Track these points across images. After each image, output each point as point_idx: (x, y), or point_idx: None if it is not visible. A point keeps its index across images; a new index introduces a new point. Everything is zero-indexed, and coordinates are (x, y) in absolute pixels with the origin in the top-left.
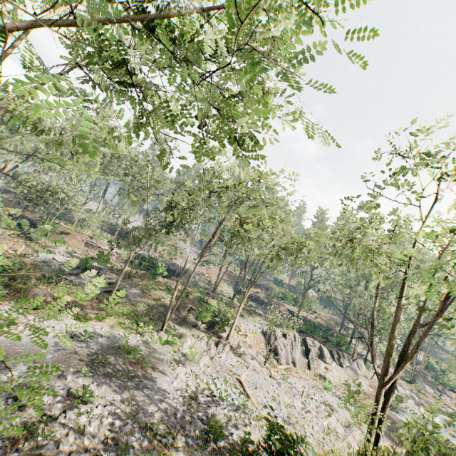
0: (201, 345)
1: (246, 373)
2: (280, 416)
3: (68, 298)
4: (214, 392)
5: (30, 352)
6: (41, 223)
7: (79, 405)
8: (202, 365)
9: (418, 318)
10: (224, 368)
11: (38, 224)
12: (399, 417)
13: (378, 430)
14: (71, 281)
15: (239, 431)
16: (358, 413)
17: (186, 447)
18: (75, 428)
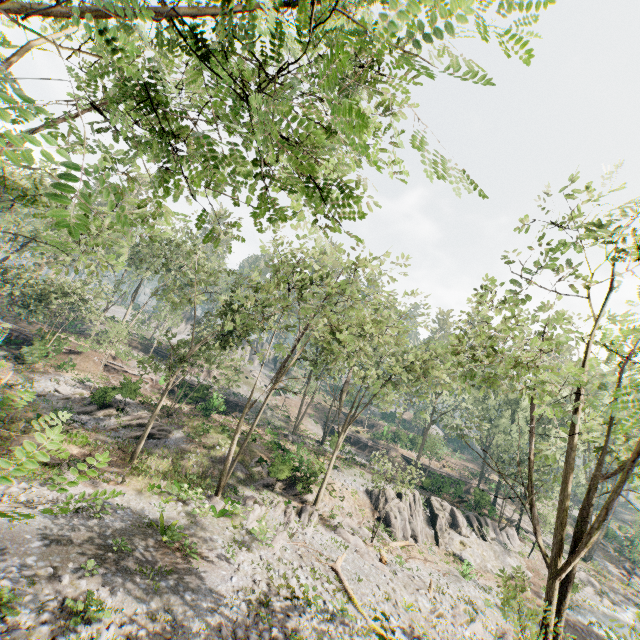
0: (277, 516)
1: (345, 557)
2: (398, 625)
3: (73, 450)
4: (295, 592)
5: (6, 539)
6: (40, 338)
7: (79, 626)
8: (278, 548)
9: (599, 465)
10: (311, 551)
11: (36, 339)
12: (574, 615)
13: None
14: (81, 423)
15: None
16: (523, 624)
17: None
18: None
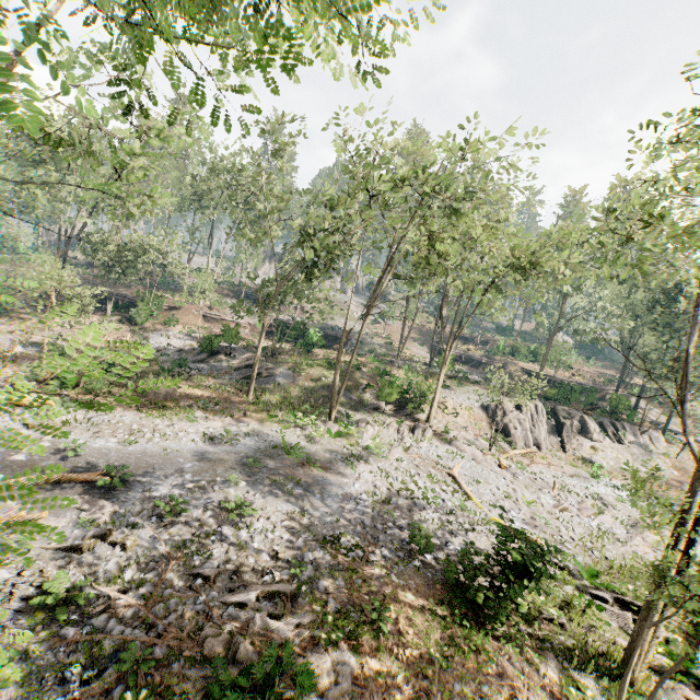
0: (390, 434)
1: (462, 465)
2: (519, 518)
3: (198, 393)
4: (414, 493)
5: (165, 462)
6: (141, 299)
7: (235, 519)
8: (394, 460)
9: None
10: (427, 461)
11: (138, 301)
12: None
13: (691, 535)
14: (198, 370)
15: (457, 539)
16: (653, 512)
17: (382, 561)
18: (236, 545)
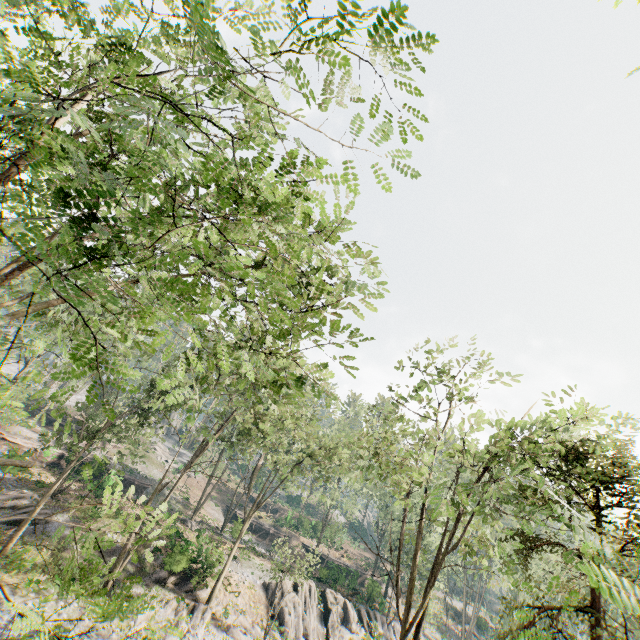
0: (167, 615)
1: None
2: None
3: None
4: None
5: None
6: None
7: None
8: None
9: (440, 545)
10: None
11: None
12: None
13: None
14: None
15: None
16: None
17: None
18: None
